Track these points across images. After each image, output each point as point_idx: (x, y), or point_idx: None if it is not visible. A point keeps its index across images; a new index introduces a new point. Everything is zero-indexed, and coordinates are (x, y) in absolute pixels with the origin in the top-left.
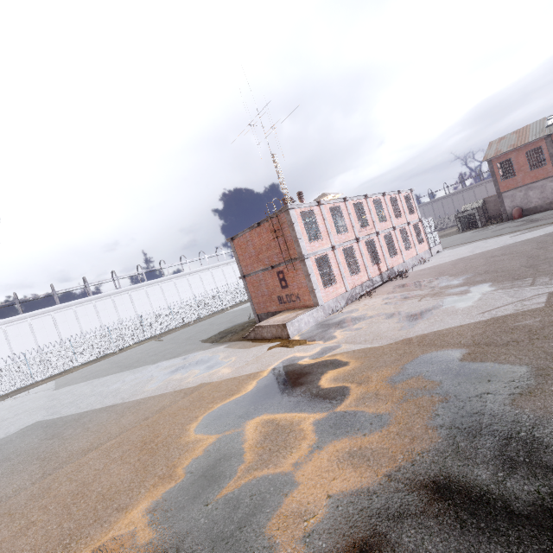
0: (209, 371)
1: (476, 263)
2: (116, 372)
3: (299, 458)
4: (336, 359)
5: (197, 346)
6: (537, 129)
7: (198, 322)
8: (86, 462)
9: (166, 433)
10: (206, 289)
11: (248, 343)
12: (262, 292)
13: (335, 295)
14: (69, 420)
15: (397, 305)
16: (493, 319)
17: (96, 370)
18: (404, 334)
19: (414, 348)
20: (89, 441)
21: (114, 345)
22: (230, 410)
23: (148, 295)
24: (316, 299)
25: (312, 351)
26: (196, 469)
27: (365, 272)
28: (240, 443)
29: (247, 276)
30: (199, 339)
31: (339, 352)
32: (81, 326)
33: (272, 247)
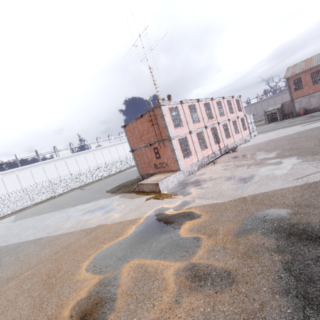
0: (106, 215)
1: (282, 142)
2: (51, 211)
3: (160, 313)
4: (192, 211)
5: (102, 195)
6: (318, 58)
7: (107, 178)
8: (5, 291)
9: (65, 269)
10: (113, 158)
11: (134, 194)
12: (144, 161)
13: (191, 163)
14: (10, 248)
15: (232, 171)
16: (307, 184)
17: (40, 208)
18: (240, 194)
19: (249, 206)
20: (14, 270)
21: (55, 192)
22: (113, 252)
23: (76, 161)
24: (179, 166)
25: (175, 203)
26: (76, 313)
27: (210, 148)
28: (115, 288)
29: (134, 150)
30: (105, 189)
31: (193, 206)
32: (35, 180)
33: (150, 131)
